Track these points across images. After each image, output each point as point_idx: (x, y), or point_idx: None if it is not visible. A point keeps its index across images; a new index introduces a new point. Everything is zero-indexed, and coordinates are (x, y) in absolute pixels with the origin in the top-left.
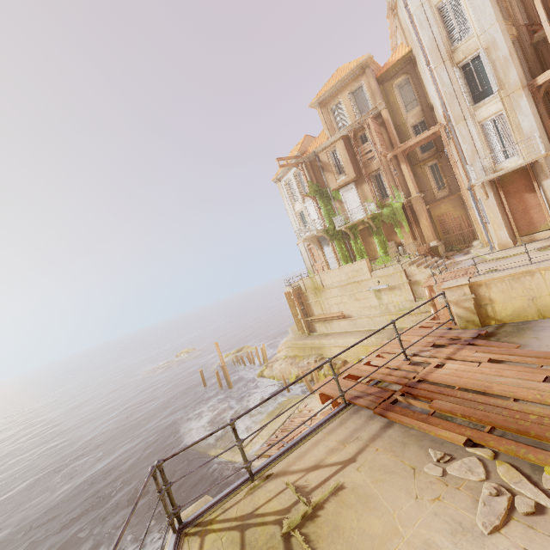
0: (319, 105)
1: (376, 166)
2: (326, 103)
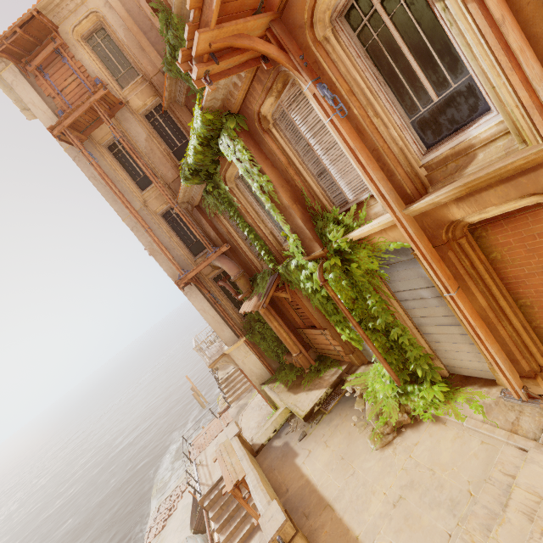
0: None
1: None
2: None
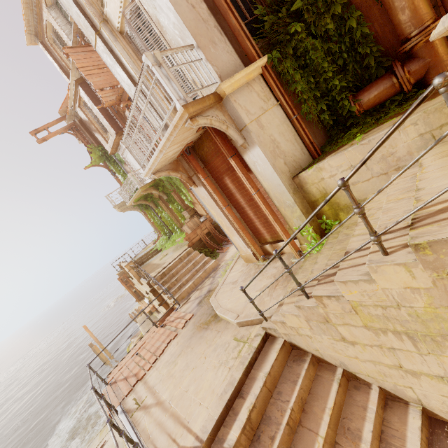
0: (37, 38)
1: None
2: (42, 32)
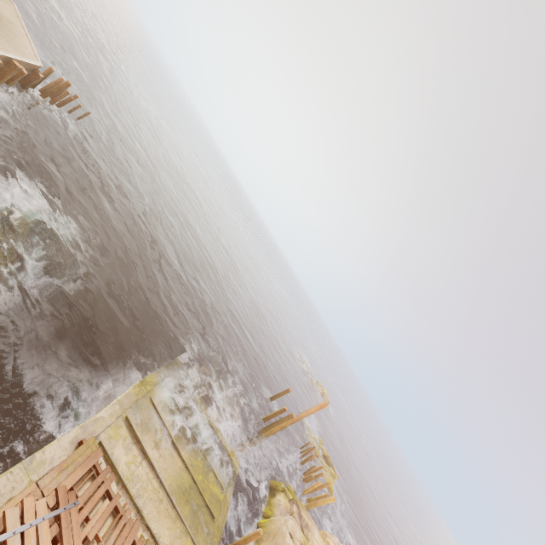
0: None
1: None
2: None
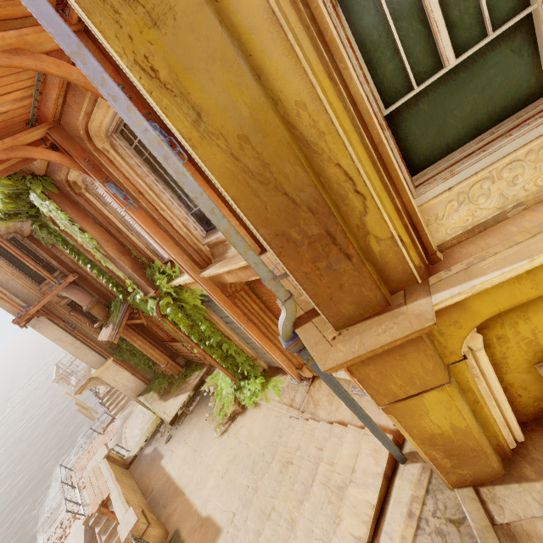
0: None
1: None
2: None
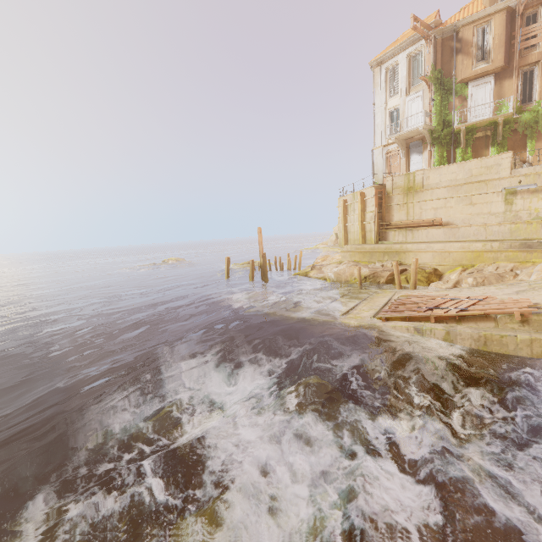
0: None
1: (536, 57)
2: None
